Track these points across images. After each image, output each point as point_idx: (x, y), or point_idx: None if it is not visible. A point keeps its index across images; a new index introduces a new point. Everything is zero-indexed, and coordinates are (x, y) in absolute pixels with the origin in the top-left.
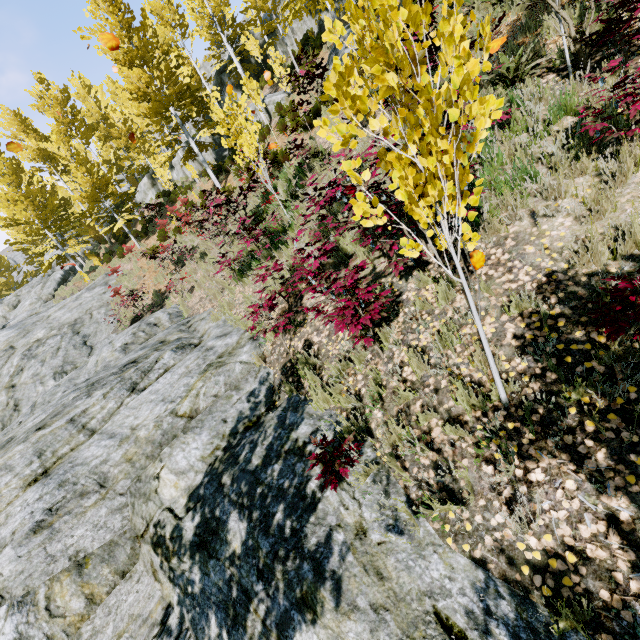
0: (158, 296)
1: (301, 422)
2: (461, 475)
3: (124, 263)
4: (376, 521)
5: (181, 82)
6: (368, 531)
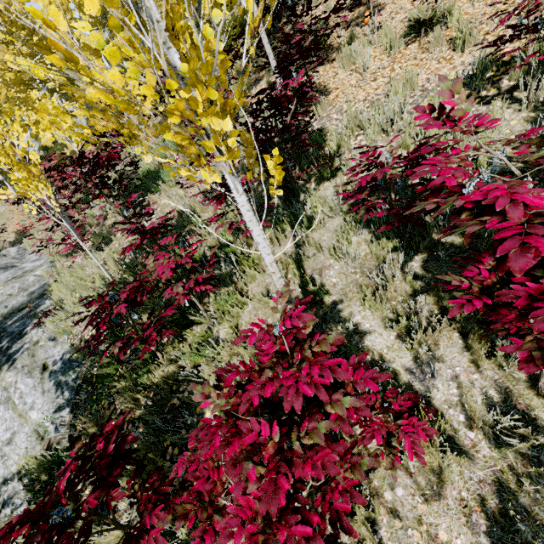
0: (20, 234)
1: (45, 303)
2: (74, 311)
3: None
4: (46, 338)
5: (44, 61)
6: (40, 342)
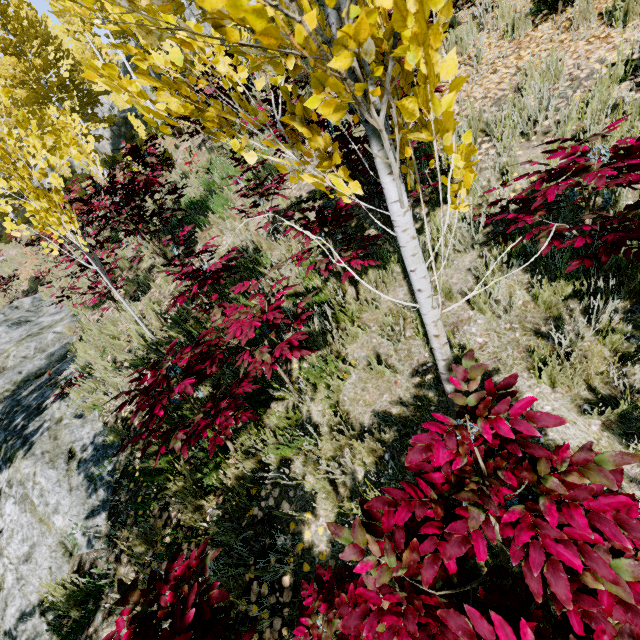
0: (34, 282)
1: (69, 368)
2: (107, 379)
3: (10, 249)
4: (71, 414)
5: (61, 75)
6: (64, 419)
